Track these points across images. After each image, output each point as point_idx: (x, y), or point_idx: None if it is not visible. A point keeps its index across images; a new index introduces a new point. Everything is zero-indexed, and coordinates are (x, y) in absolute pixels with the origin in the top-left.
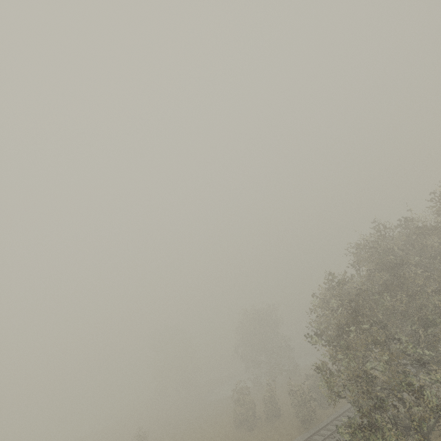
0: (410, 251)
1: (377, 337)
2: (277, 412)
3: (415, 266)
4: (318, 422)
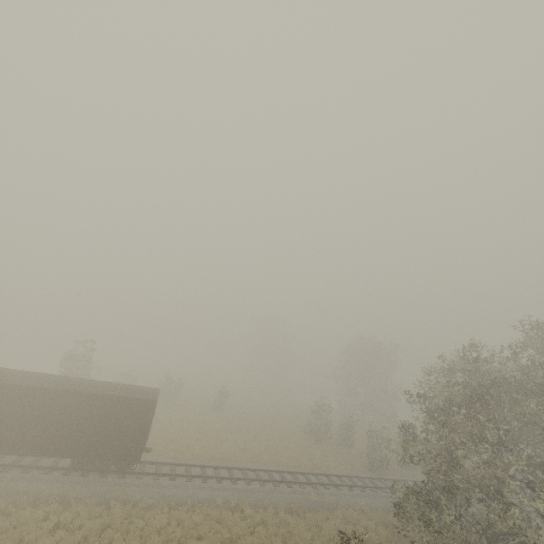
0: None
1: (486, 433)
2: (350, 442)
3: None
4: (388, 473)
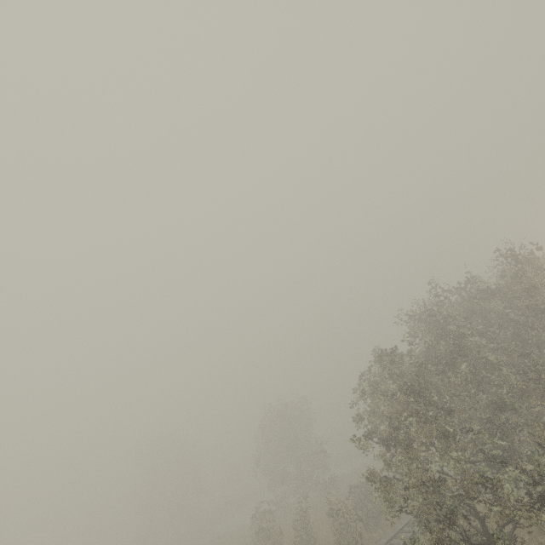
0: (472, 320)
1: (444, 427)
2: (312, 542)
3: (479, 337)
4: None
